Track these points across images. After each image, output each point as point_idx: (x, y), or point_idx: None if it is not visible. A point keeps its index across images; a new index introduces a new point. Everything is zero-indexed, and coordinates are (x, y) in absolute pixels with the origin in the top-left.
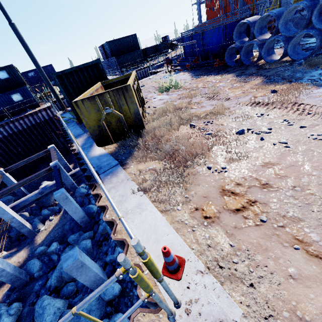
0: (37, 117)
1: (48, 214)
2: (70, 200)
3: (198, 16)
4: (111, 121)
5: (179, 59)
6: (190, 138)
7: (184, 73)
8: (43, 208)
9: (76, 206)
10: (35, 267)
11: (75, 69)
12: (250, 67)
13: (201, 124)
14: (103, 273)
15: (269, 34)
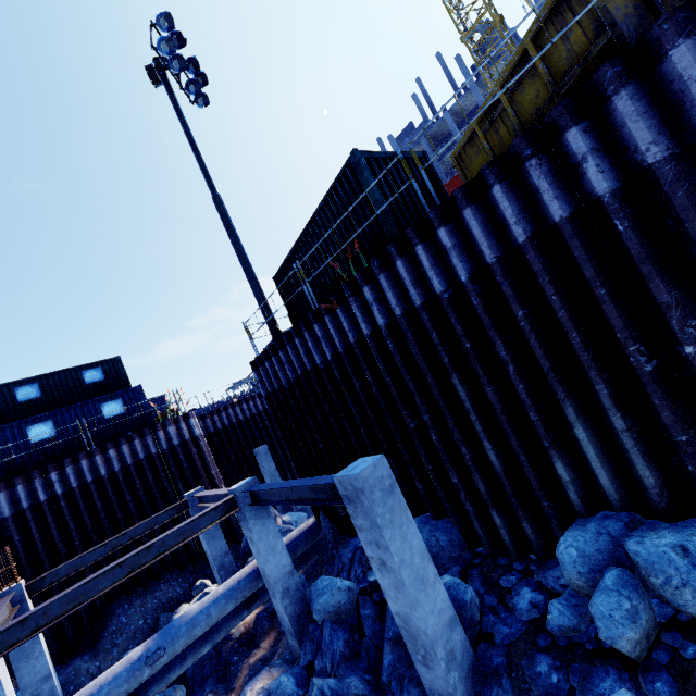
0: (153, 442)
1: None
2: (402, 502)
3: None
4: None
5: None
6: None
7: None
8: None
9: (421, 542)
10: None
11: (390, 156)
12: None
13: None
14: None
15: None
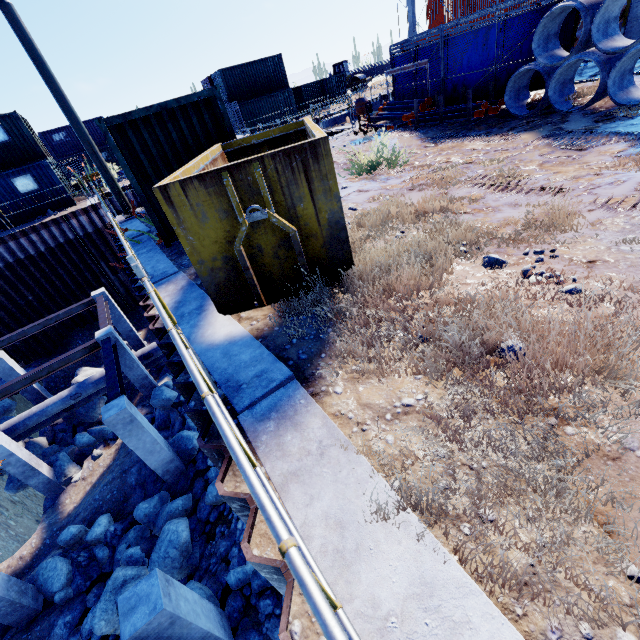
0: (69, 229)
1: (90, 442)
2: (141, 425)
3: (410, 22)
4: (264, 244)
5: (383, 105)
6: (516, 302)
7: (402, 134)
8: (78, 427)
9: (153, 438)
10: (58, 578)
11: (158, 110)
12: (575, 117)
13: (518, 258)
14: (221, 621)
15: (623, 39)
